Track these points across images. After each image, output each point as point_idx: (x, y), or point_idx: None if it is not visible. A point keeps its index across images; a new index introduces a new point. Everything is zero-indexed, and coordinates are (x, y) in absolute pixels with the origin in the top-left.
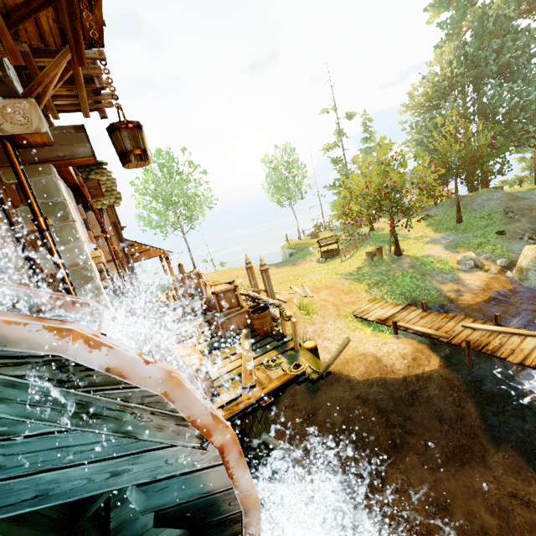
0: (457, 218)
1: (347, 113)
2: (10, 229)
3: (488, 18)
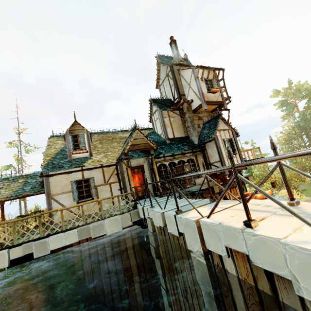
0: None
1: (245, 141)
2: None
3: (306, 114)
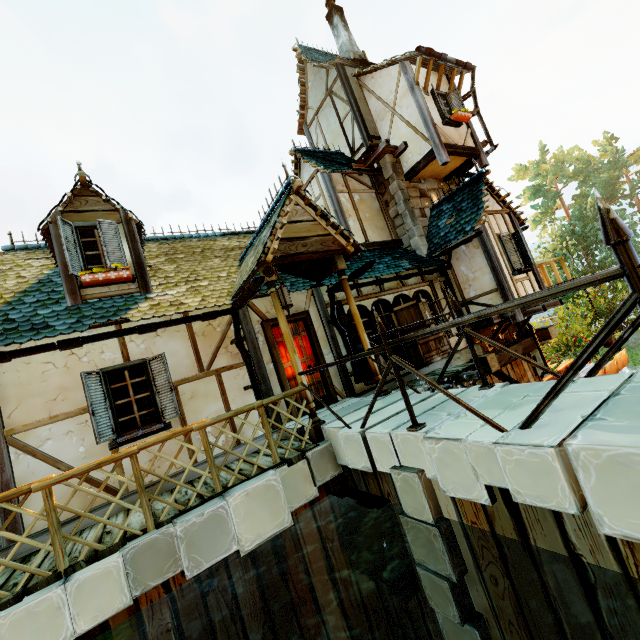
0: None
1: None
2: (532, 375)
3: (585, 209)
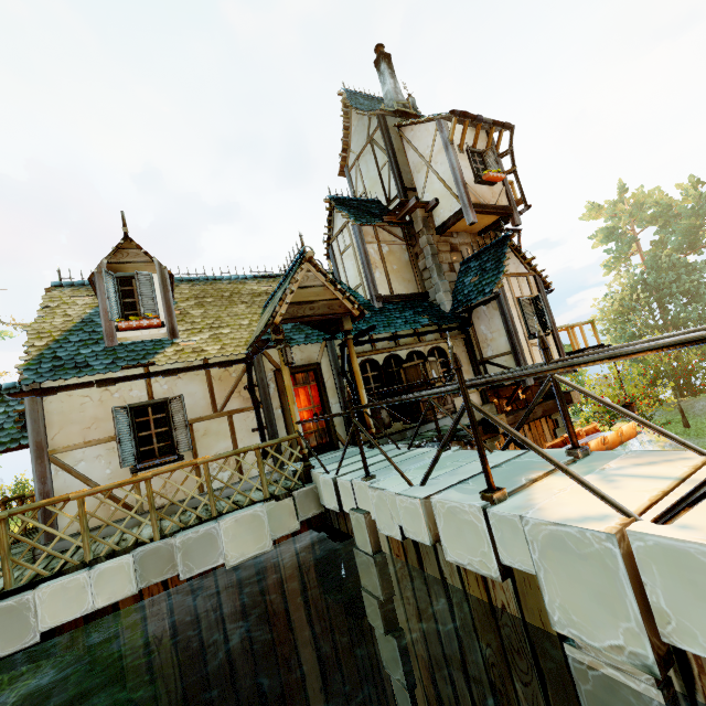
0: (684, 423)
1: None
2: (551, 438)
3: (660, 258)
